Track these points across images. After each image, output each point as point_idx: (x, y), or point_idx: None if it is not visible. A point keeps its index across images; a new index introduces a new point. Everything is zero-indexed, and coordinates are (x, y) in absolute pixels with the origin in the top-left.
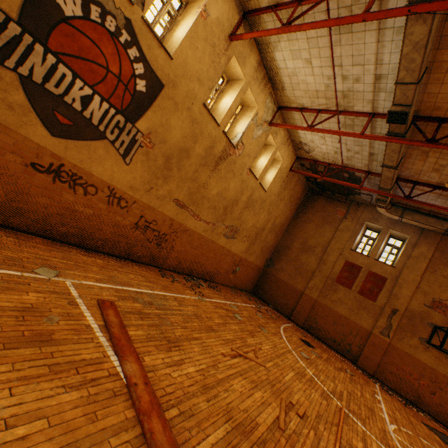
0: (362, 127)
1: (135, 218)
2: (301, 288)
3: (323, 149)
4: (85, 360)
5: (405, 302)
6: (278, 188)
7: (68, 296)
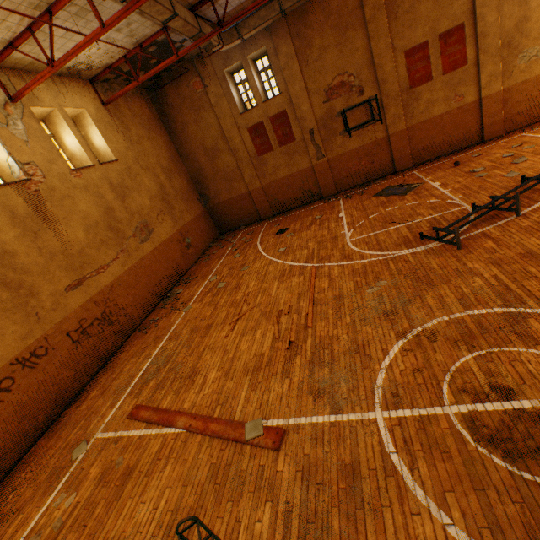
0: (93, 1)
1: (66, 342)
2: (245, 190)
3: (97, 52)
4: (157, 451)
5: (311, 116)
6: (122, 139)
7: (110, 441)
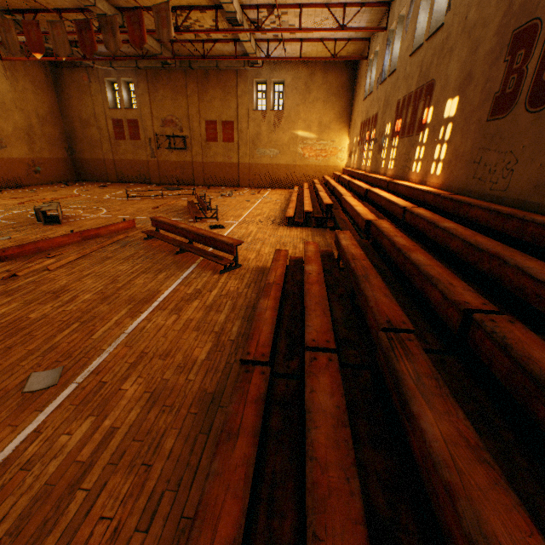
0: None
1: None
2: (102, 157)
3: None
4: None
5: (152, 130)
6: (7, 84)
7: None
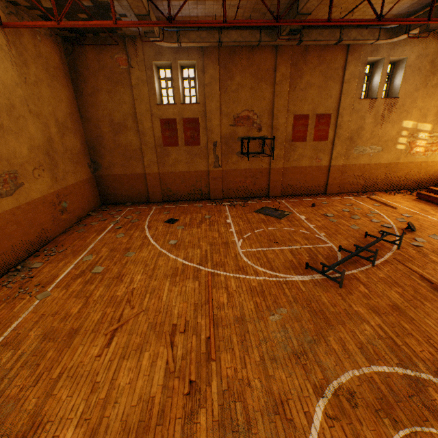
0: None
1: None
2: (142, 171)
3: None
4: None
5: (219, 131)
6: (13, 71)
7: None
